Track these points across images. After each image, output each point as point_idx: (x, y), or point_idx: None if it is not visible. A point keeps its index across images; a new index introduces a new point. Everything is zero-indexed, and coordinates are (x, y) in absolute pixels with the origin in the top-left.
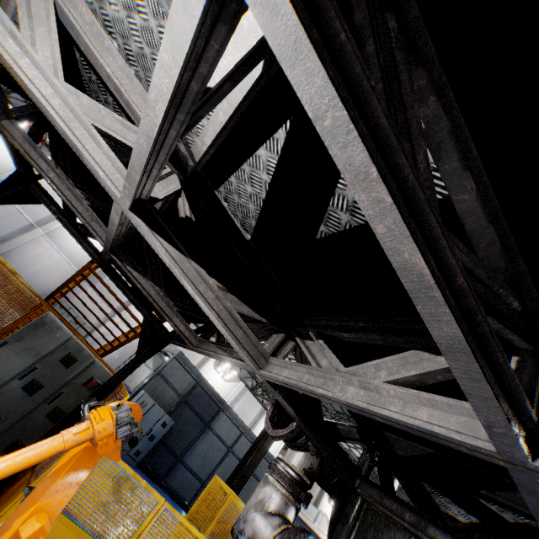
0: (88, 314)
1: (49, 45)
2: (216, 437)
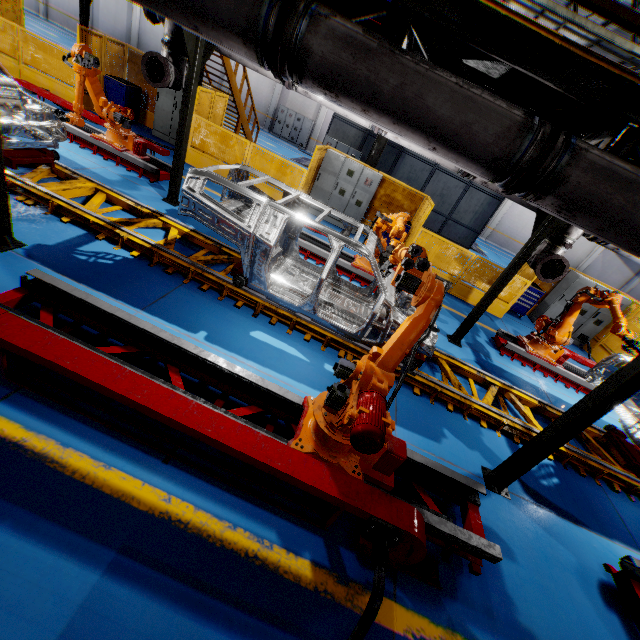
0: (305, 109)
1: None
2: (414, 159)
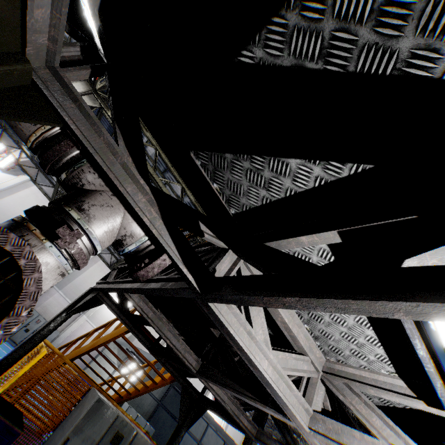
0: None
1: (259, 322)
2: (187, 433)
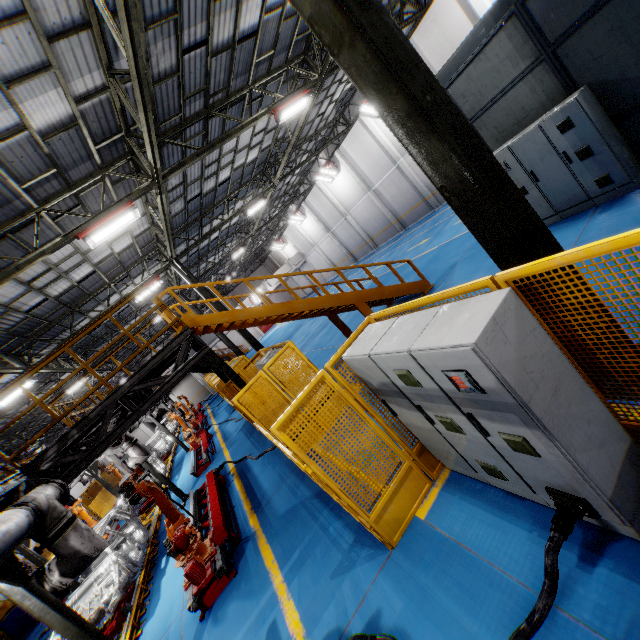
0: None
1: None
2: None
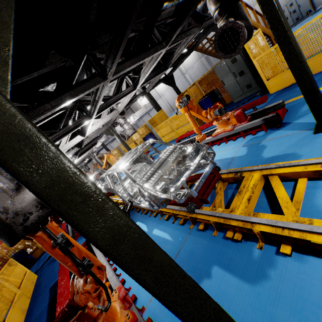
0: None
1: None
2: None
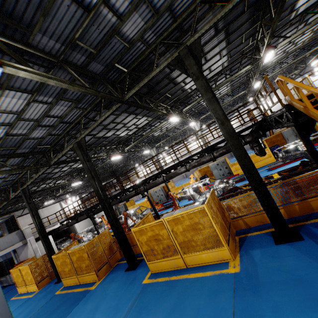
0: None
1: None
2: None
